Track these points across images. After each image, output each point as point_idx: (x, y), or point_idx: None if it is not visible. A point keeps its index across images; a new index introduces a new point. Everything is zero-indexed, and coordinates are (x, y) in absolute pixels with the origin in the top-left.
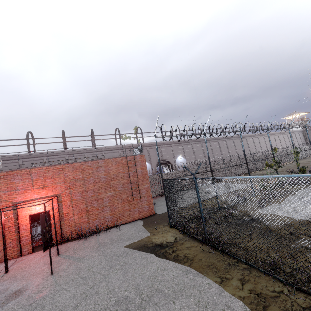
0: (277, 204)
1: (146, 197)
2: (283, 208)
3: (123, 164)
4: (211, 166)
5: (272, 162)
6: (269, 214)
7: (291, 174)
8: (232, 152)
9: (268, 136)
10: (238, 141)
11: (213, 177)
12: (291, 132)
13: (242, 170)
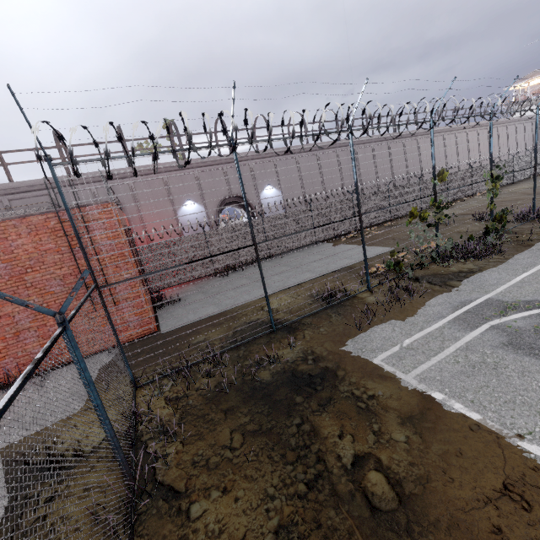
0: (398, 322)
1: (133, 300)
2: (401, 339)
3: (52, 229)
4: (252, 235)
5: (457, 192)
6: (360, 358)
7: (479, 224)
8: (382, 171)
9: (432, 139)
10: (400, 146)
11: (258, 260)
12: (516, 122)
13: (391, 213)
